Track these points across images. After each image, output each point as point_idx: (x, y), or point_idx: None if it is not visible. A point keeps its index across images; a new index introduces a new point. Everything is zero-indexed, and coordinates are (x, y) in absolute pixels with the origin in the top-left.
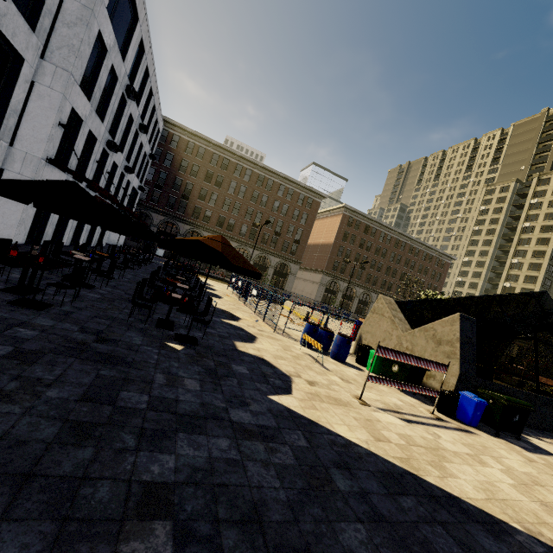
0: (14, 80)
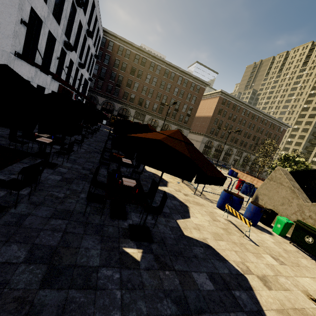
0: None
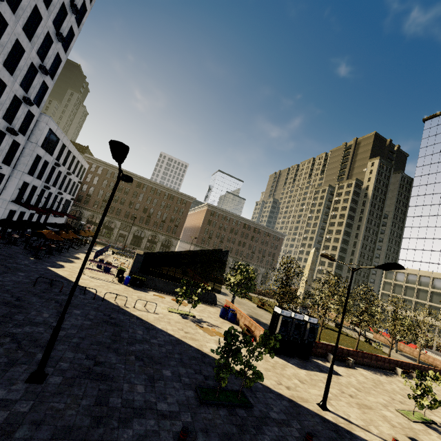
0: (1, 181)
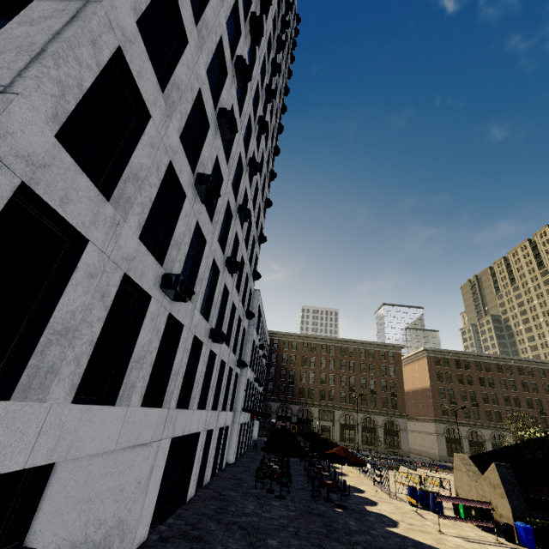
0: (236, 384)
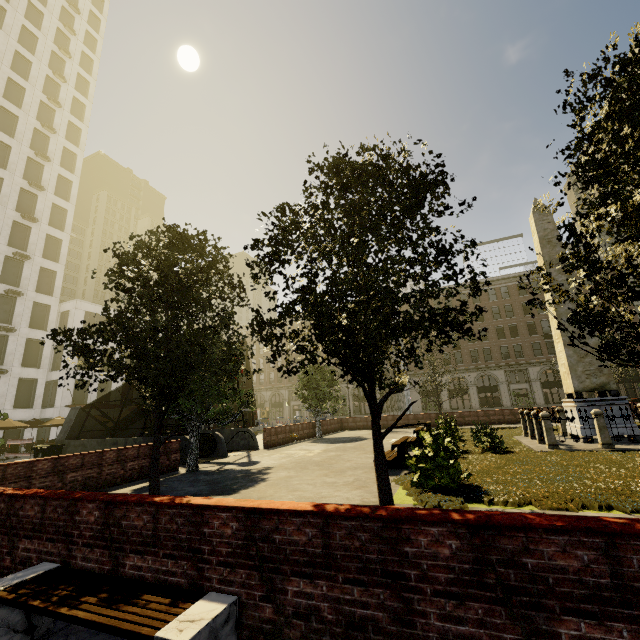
0: (37, 387)
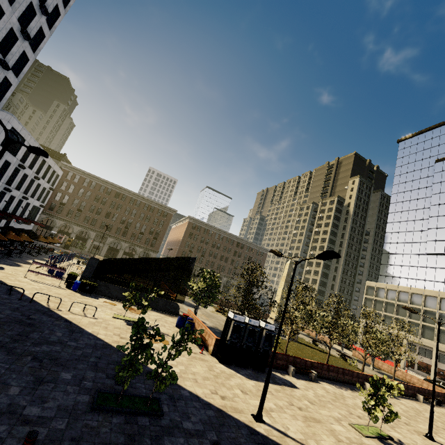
0: None
